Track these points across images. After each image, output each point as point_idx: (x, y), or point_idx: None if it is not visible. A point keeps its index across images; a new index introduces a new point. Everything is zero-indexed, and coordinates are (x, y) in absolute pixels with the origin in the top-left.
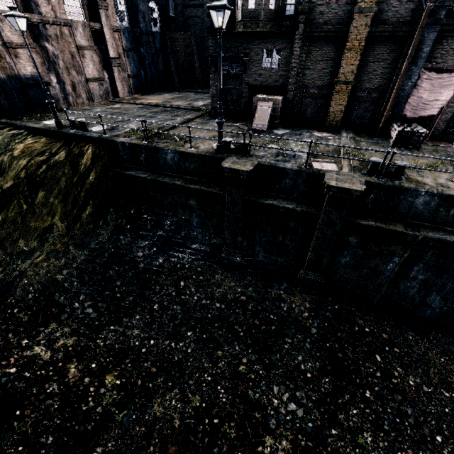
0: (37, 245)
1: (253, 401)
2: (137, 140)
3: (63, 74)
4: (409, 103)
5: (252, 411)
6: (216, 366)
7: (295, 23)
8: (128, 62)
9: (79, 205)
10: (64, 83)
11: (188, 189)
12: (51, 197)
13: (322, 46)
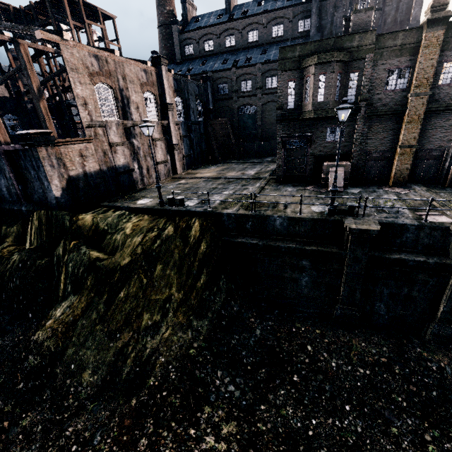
0: (161, 319)
1: None
2: (242, 211)
3: (142, 161)
4: None
5: None
6: (401, 448)
7: (358, 107)
8: (183, 146)
9: (194, 274)
10: (142, 168)
11: (303, 250)
12: (167, 269)
13: (381, 121)
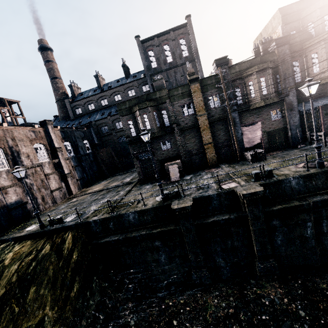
0: None
1: None
2: (105, 215)
3: (36, 193)
4: (245, 141)
5: None
6: None
7: (172, 128)
8: (76, 173)
9: (67, 285)
10: (36, 198)
11: (152, 234)
12: (41, 289)
13: (189, 132)
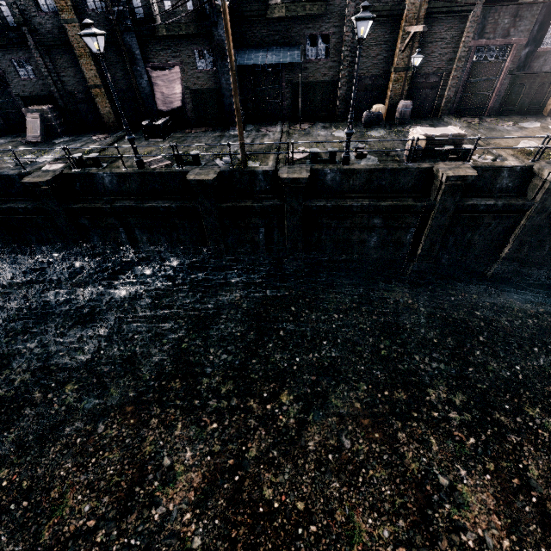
0: None
1: (6, 354)
2: None
3: None
4: (158, 99)
5: (2, 360)
6: None
7: (20, 34)
8: None
9: None
10: None
11: None
12: None
13: (61, 54)
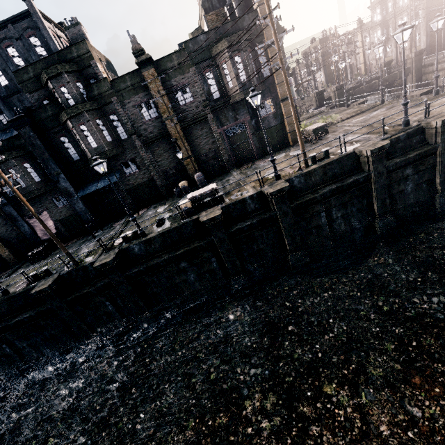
0: None
1: None
2: None
3: None
4: (40, 233)
5: None
6: None
7: None
8: None
9: None
10: None
11: None
12: None
13: None
